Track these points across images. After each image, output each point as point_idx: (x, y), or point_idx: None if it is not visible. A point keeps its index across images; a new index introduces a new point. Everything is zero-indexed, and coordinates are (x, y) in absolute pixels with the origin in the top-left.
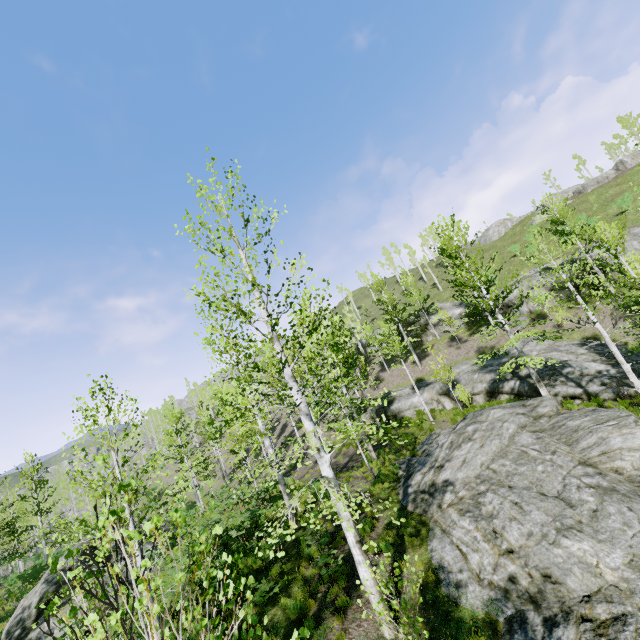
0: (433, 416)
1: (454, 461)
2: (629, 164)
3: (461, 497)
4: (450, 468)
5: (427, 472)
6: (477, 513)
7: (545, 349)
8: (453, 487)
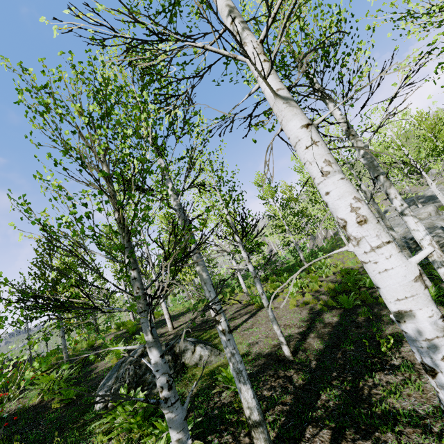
0: None
1: None
2: None
3: None
4: None
5: None
6: None
7: None
8: None
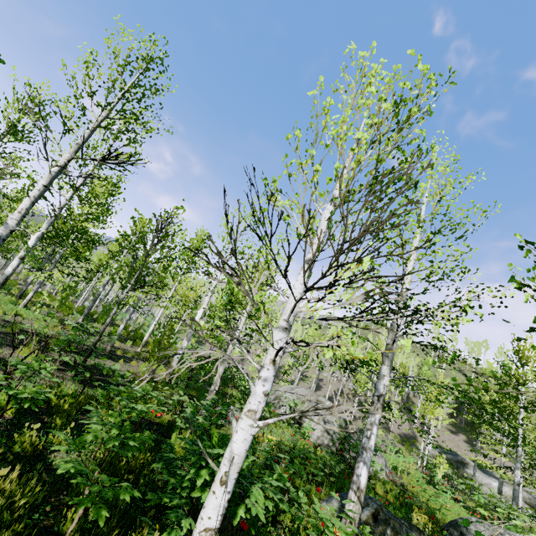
0: None
1: None
2: None
3: None
4: None
5: None
6: None
7: None
8: None
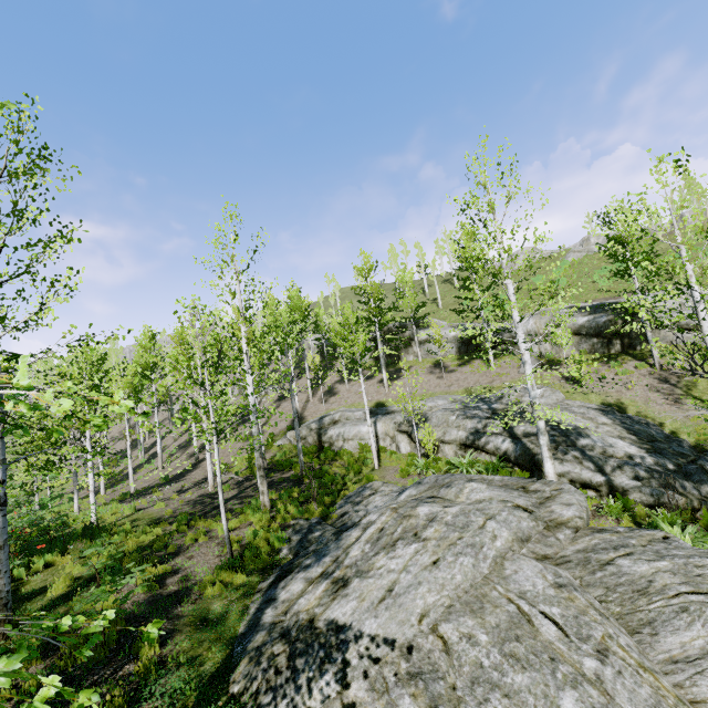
0: (380, 457)
1: (371, 581)
2: (689, 222)
3: (350, 707)
4: (357, 597)
5: (314, 584)
6: None
7: (552, 405)
8: (344, 660)
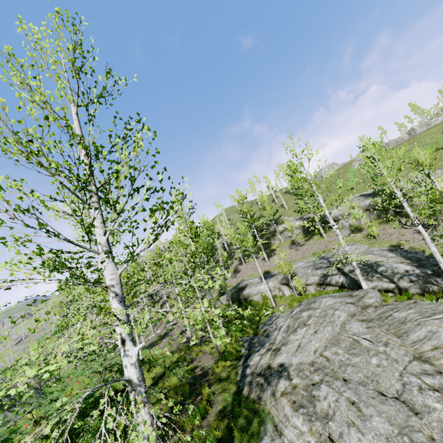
0: (275, 301)
1: (290, 345)
2: (418, 131)
3: (295, 385)
4: (286, 352)
5: (265, 354)
6: (311, 410)
7: (362, 252)
8: (287, 373)
